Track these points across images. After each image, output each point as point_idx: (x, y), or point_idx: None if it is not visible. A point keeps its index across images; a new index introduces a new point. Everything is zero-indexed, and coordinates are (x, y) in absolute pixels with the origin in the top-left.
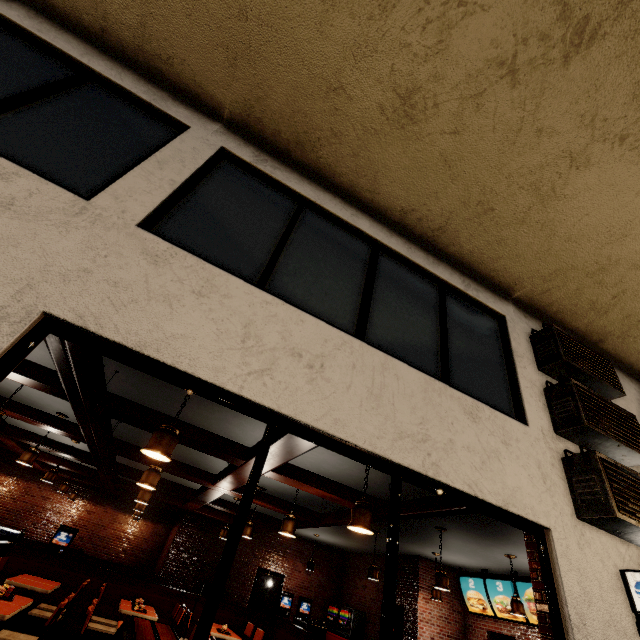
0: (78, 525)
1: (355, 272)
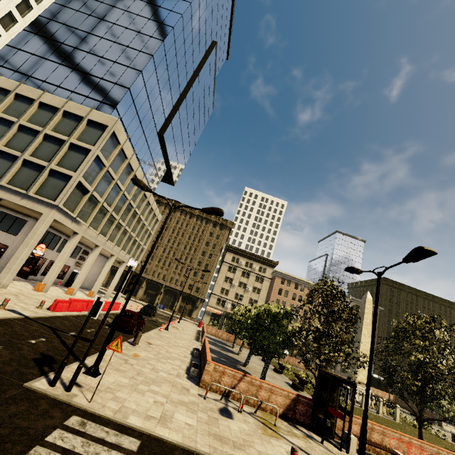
0: None
1: None
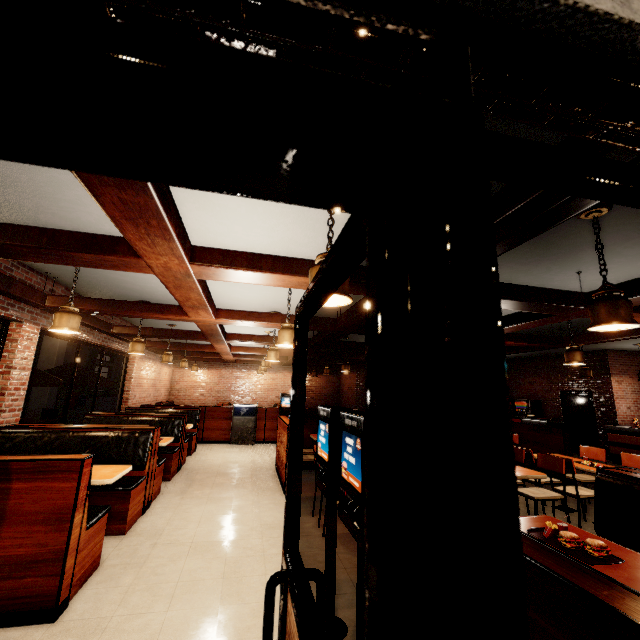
0: (270, 389)
1: None
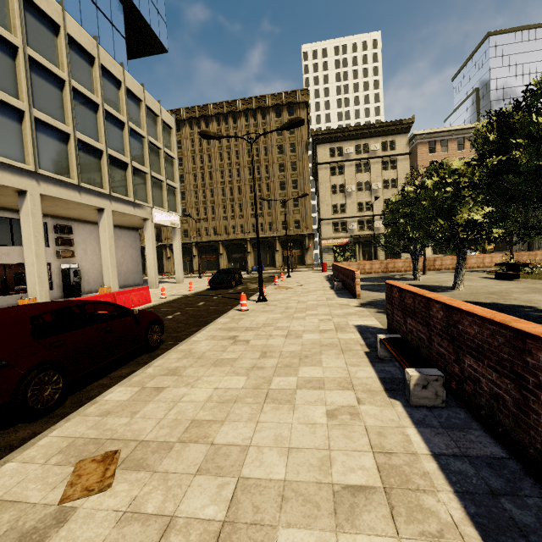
0: None
1: (8, 229)
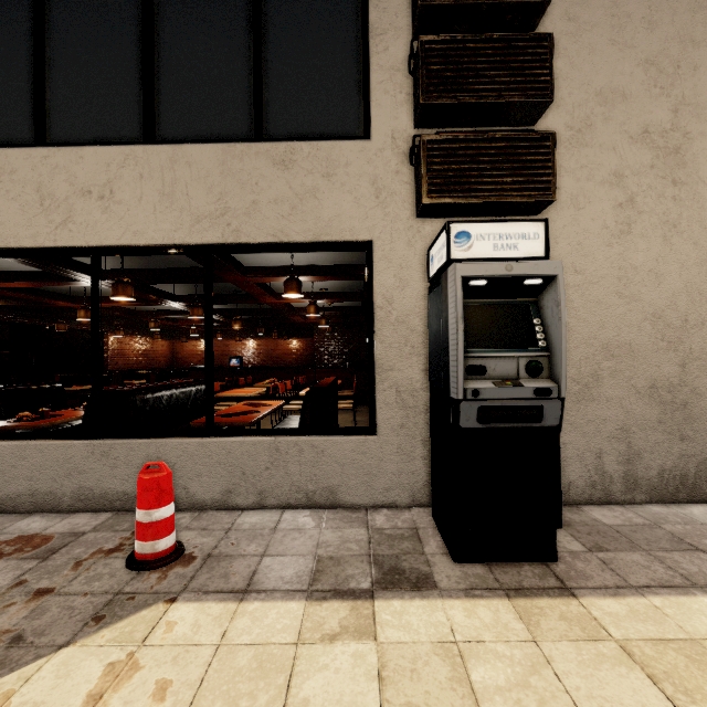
0: (256, 354)
1: (130, 53)
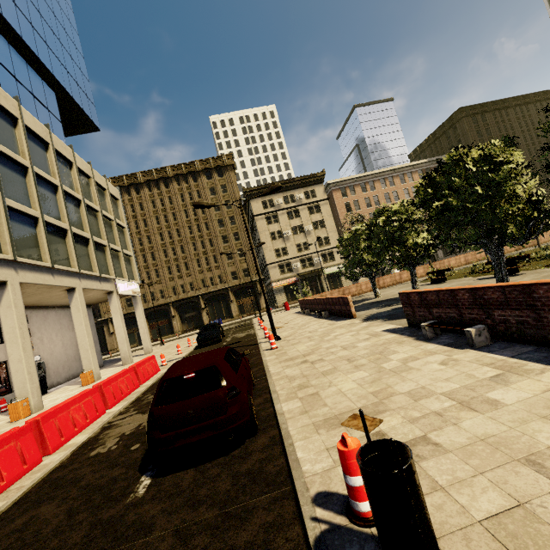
0: None
1: None
